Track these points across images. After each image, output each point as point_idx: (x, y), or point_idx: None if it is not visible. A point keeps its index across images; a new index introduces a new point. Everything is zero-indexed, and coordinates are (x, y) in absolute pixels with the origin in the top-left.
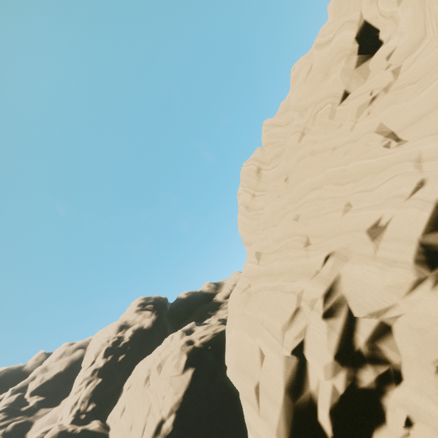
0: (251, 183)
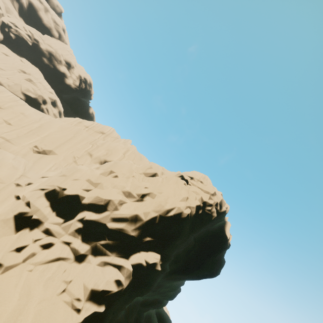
0: (96, 128)
